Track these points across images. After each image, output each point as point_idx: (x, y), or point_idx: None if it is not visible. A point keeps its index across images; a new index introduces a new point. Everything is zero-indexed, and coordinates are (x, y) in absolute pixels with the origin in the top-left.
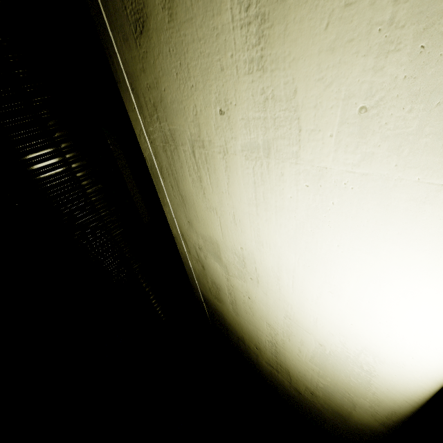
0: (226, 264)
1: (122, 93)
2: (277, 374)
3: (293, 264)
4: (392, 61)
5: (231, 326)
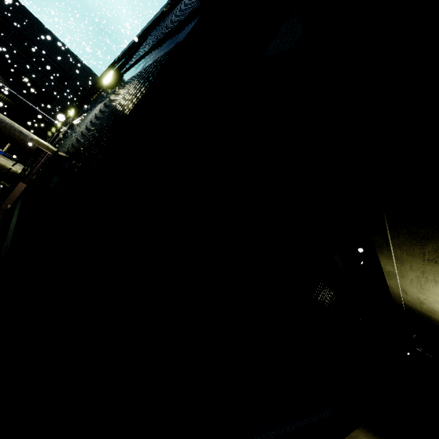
0: None
1: (380, 255)
2: None
3: None
4: None
5: (438, 321)
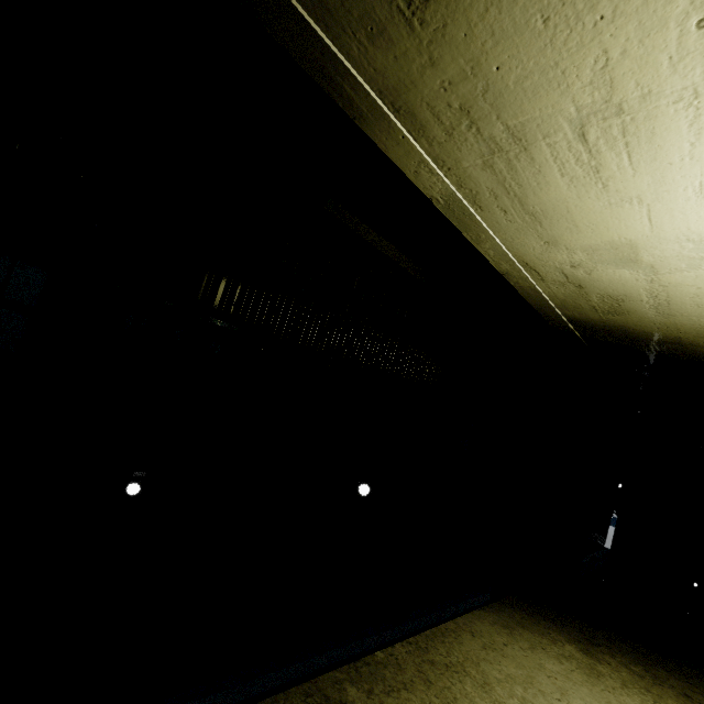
0: (653, 262)
1: (368, 128)
2: None
3: None
4: None
5: (646, 334)
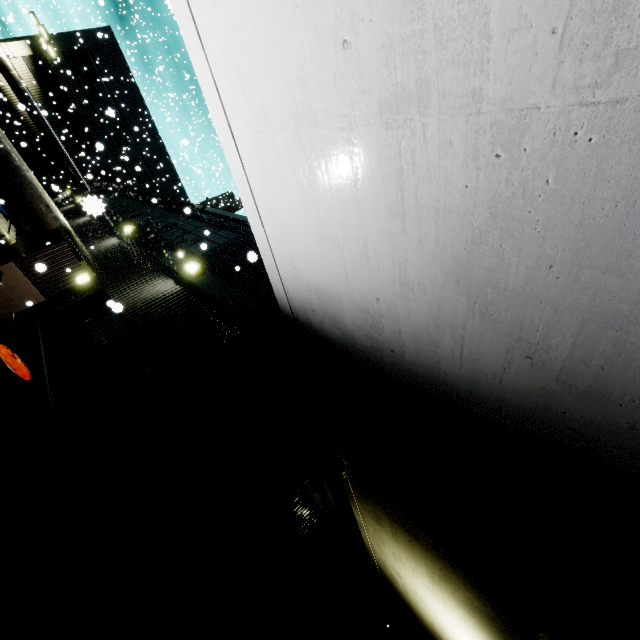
0: (404, 582)
1: (351, 503)
2: (433, 633)
3: (443, 617)
4: (469, 623)
5: (400, 593)
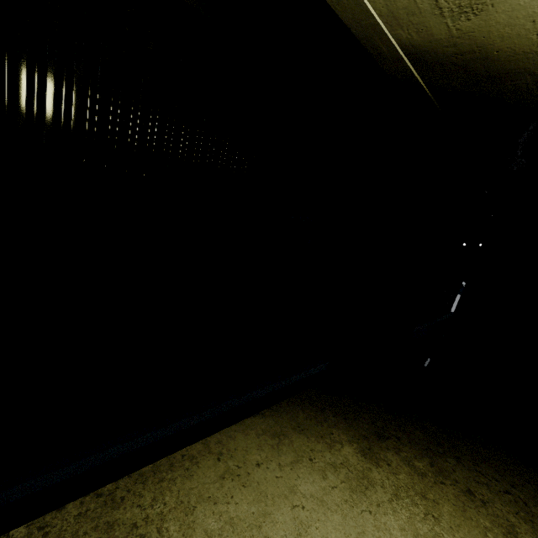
0: None
1: None
2: None
3: None
4: None
5: (516, 57)
